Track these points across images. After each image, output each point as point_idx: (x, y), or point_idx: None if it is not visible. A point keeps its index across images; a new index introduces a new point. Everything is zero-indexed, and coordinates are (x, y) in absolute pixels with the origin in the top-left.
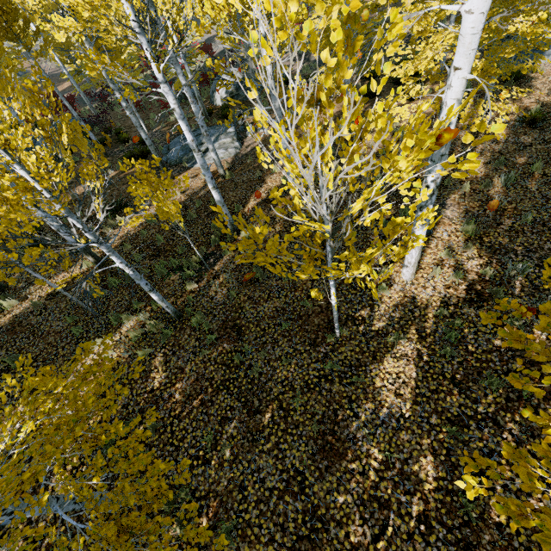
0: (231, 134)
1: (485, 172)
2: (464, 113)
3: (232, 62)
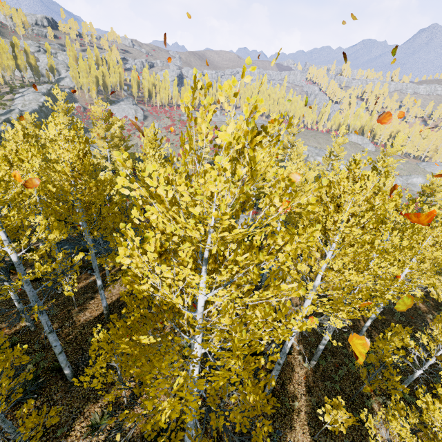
0: None
1: (426, 307)
2: (435, 294)
3: None
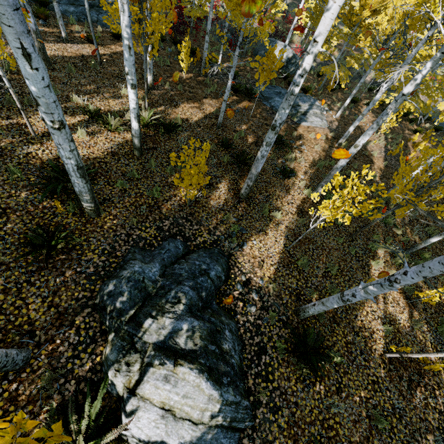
0: (319, 108)
1: None
2: None
3: (273, 34)
